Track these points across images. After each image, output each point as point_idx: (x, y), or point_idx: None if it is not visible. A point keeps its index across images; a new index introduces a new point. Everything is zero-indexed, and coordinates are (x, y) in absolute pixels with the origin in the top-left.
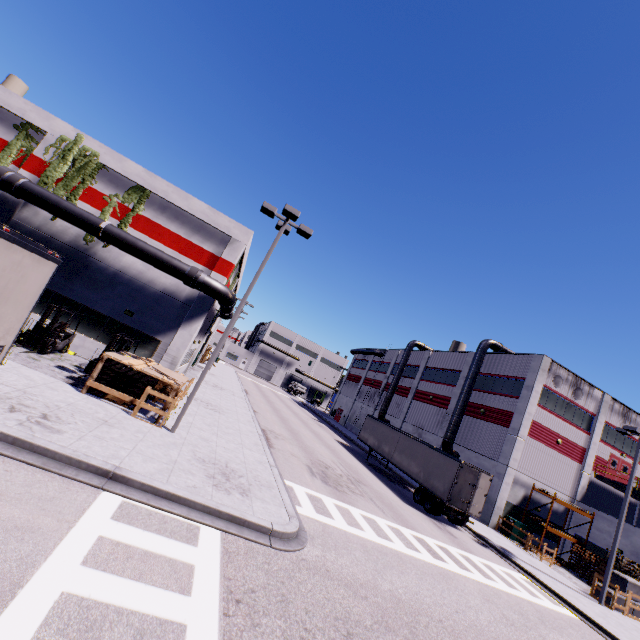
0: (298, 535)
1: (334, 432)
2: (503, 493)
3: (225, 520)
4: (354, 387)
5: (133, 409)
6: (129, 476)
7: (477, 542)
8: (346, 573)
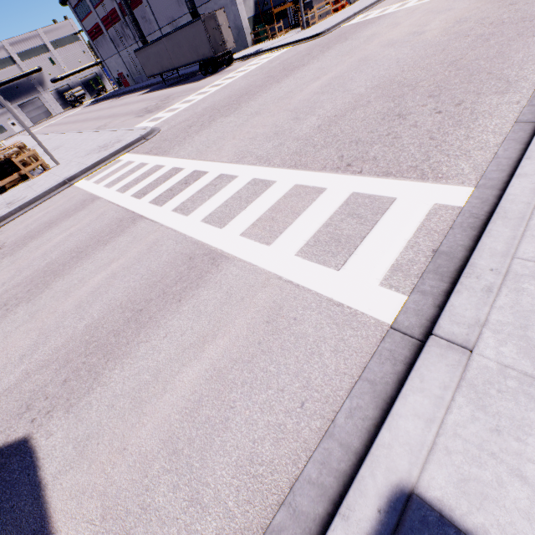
0: (155, 130)
1: (134, 94)
2: (243, 15)
3: (124, 151)
4: (105, 42)
5: (27, 179)
6: (73, 175)
7: (243, 62)
8: (182, 121)
